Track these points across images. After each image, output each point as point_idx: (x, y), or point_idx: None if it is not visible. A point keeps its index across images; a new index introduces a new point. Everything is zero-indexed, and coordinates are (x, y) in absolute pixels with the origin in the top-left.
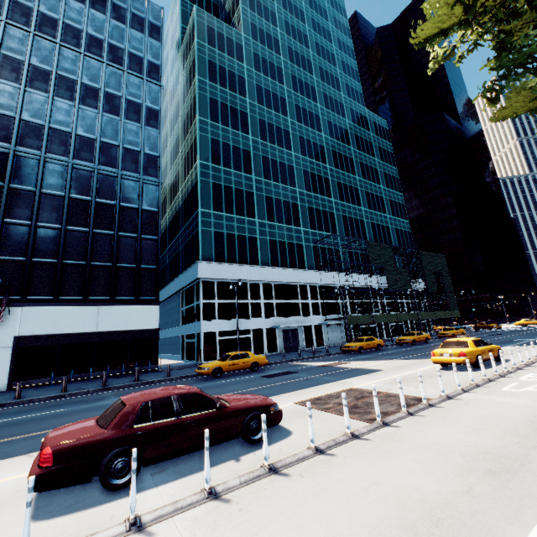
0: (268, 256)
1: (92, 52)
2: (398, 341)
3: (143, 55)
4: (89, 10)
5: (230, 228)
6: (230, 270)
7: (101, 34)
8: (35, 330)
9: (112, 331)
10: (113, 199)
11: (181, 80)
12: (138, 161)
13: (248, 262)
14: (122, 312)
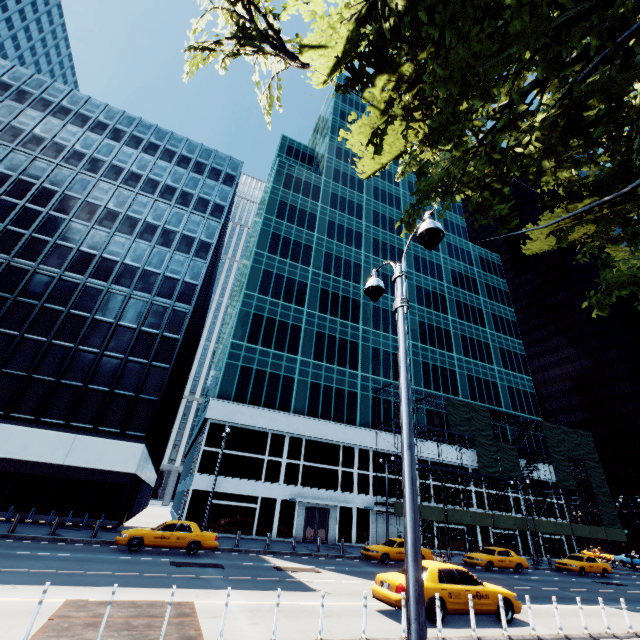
0: (306, 402)
1: (164, 197)
2: (465, 559)
3: (211, 198)
4: (173, 167)
5: (262, 364)
6: (248, 413)
7: (177, 184)
8: (1, 451)
9: (80, 466)
10: (136, 323)
11: (259, 217)
12: (175, 288)
13: (277, 406)
14: (99, 446)
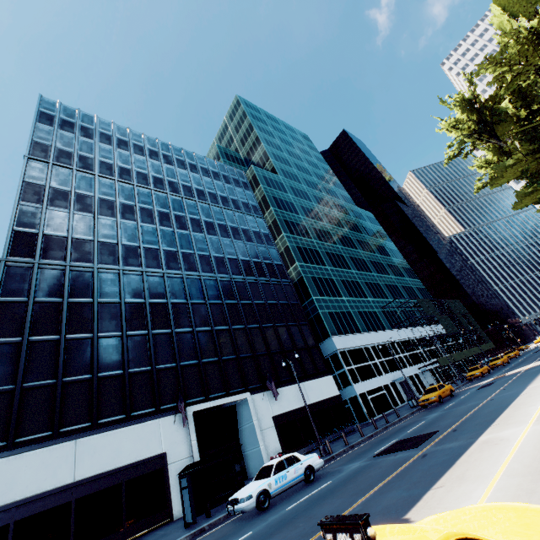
0: (363, 324)
1: (225, 205)
2: (492, 366)
3: (247, 201)
4: (213, 181)
5: (334, 308)
6: (350, 339)
7: (224, 194)
8: (280, 409)
9: (318, 401)
10: (274, 299)
11: None
12: (274, 270)
13: (355, 331)
14: (315, 385)
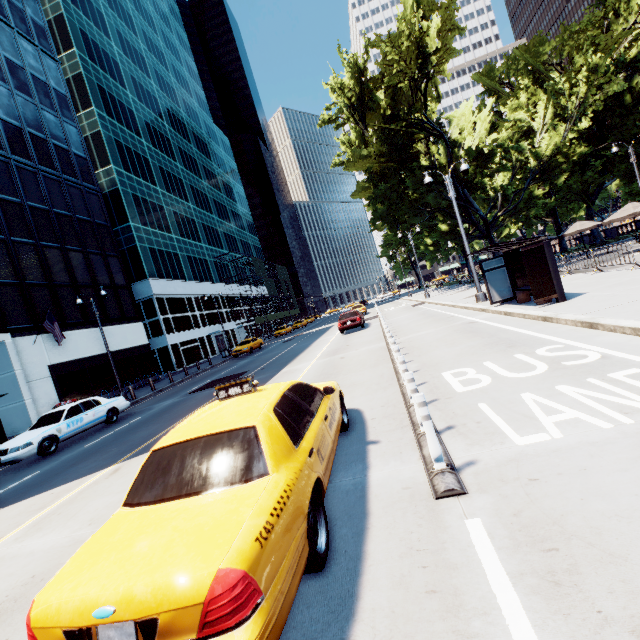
0: (190, 271)
1: None
2: (294, 328)
3: (21, 7)
4: None
5: (158, 244)
6: (172, 286)
7: None
8: (62, 357)
9: (120, 349)
10: (67, 209)
11: None
12: (72, 163)
13: (180, 277)
14: (119, 331)
